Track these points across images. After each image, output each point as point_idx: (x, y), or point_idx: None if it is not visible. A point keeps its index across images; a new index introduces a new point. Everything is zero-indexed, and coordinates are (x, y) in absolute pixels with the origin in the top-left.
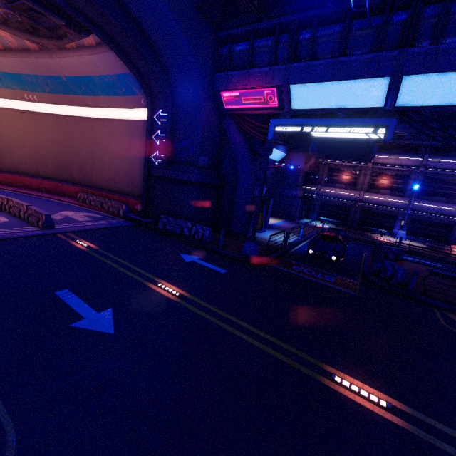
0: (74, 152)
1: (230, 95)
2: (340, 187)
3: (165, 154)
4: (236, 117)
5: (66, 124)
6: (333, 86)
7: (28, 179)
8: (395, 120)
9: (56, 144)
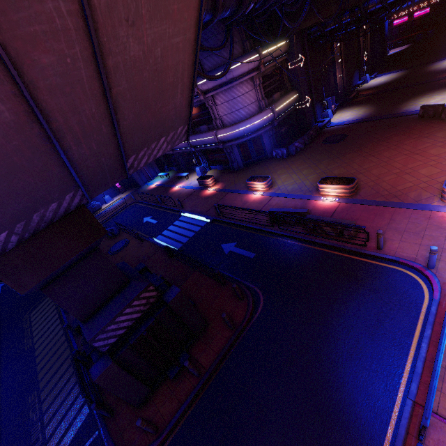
0: None
1: None
2: None
3: None
4: None
5: None
6: None
7: None
8: None
9: None
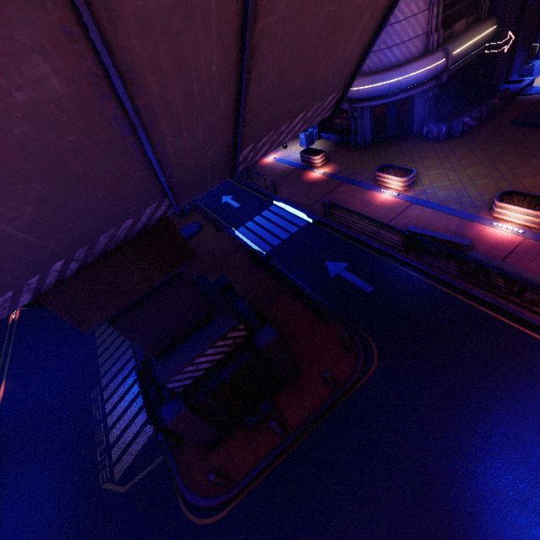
0: None
1: None
2: None
3: None
4: None
5: None
6: None
7: None
8: None
9: None
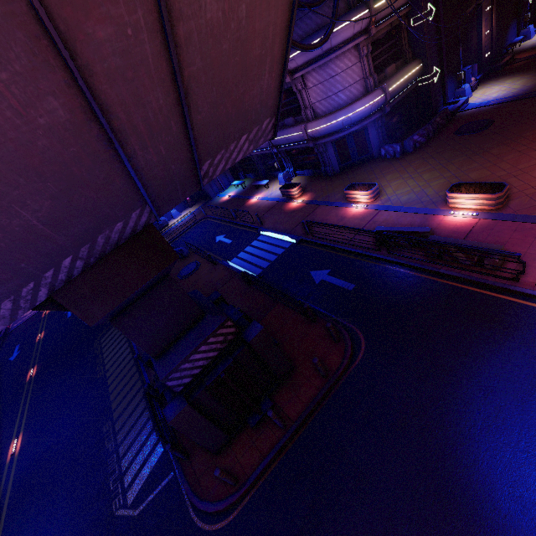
0: None
1: None
2: None
3: None
4: None
5: None
6: None
7: None
8: None
9: None
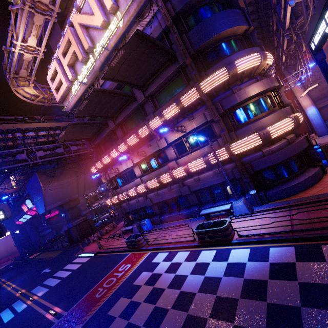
0: (7, 247)
1: (17, 223)
2: (97, 201)
3: (15, 240)
4: (23, 225)
5: (3, 240)
6: (21, 219)
7: (1, 261)
8: (18, 229)
9: (3, 247)
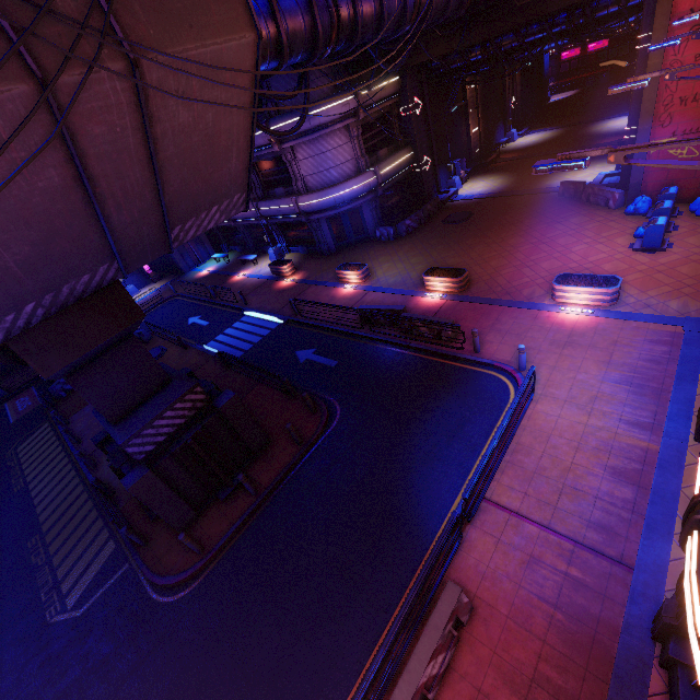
0: None
1: None
2: None
3: None
4: None
5: None
6: None
7: None
8: None
9: None
